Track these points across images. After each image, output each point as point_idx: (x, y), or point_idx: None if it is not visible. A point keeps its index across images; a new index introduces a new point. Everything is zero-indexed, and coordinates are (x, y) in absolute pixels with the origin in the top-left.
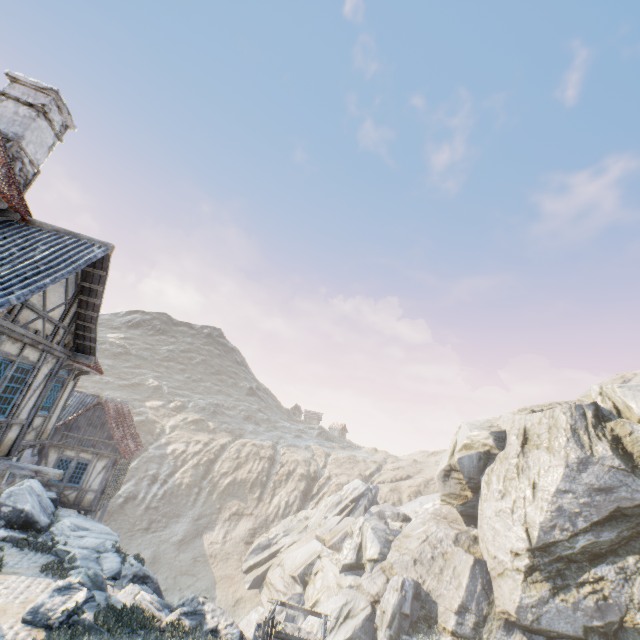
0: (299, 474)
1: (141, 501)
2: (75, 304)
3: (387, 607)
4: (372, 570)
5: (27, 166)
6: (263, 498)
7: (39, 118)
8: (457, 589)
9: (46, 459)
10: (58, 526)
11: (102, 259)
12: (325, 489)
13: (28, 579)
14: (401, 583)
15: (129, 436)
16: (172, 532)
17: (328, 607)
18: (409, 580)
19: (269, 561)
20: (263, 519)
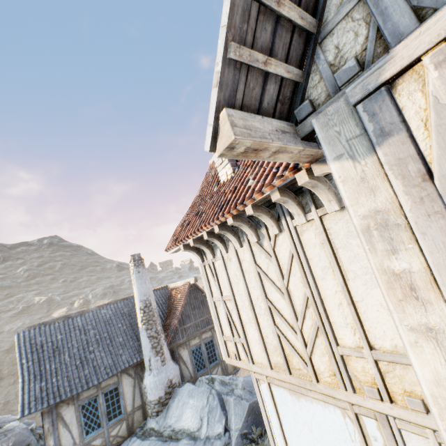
0: None
1: None
2: None
3: None
4: None
5: None
6: None
7: None
8: None
9: (181, 360)
10: None
11: None
12: None
13: None
14: None
15: None
16: None
17: None
18: None
19: None
20: None
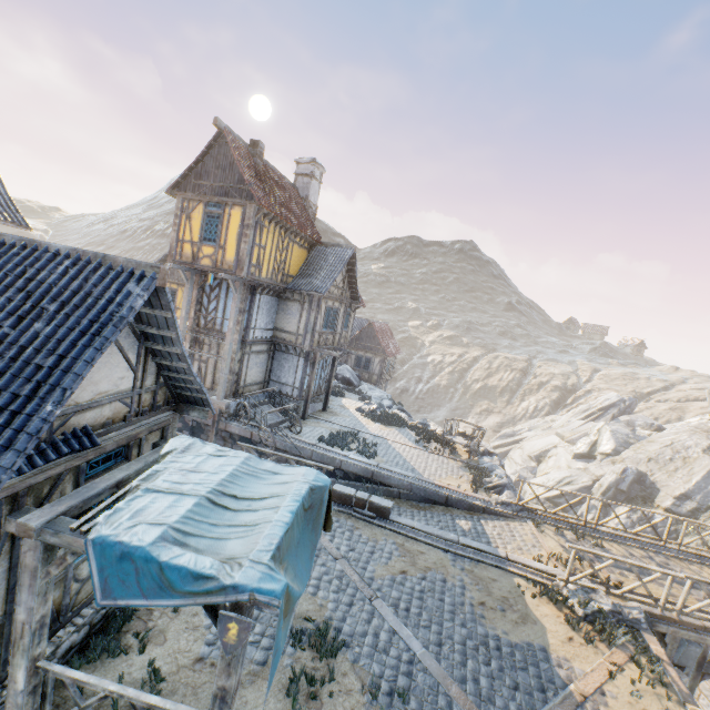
0: (552, 386)
1: (412, 393)
2: (346, 278)
3: (604, 483)
4: (601, 460)
5: (313, 208)
6: (512, 402)
7: (312, 181)
8: (684, 483)
9: (350, 356)
10: (362, 386)
11: (352, 254)
12: (580, 401)
13: (355, 401)
14: (622, 469)
15: (391, 345)
16: (435, 415)
17: (552, 476)
18: (632, 469)
19: (512, 445)
20: (510, 417)
